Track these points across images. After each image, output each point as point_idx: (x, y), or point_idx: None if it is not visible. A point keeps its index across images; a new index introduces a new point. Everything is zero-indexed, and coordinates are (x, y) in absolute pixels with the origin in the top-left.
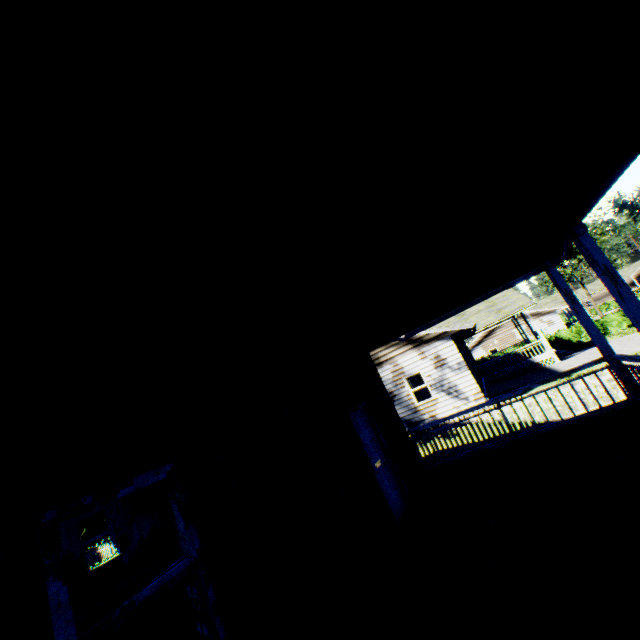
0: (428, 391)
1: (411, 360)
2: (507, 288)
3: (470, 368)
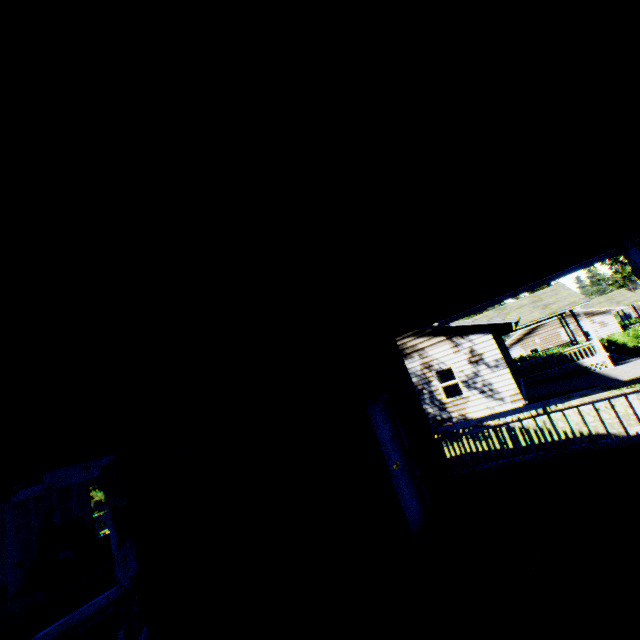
0: (458, 388)
1: (442, 353)
2: (569, 273)
3: (508, 366)
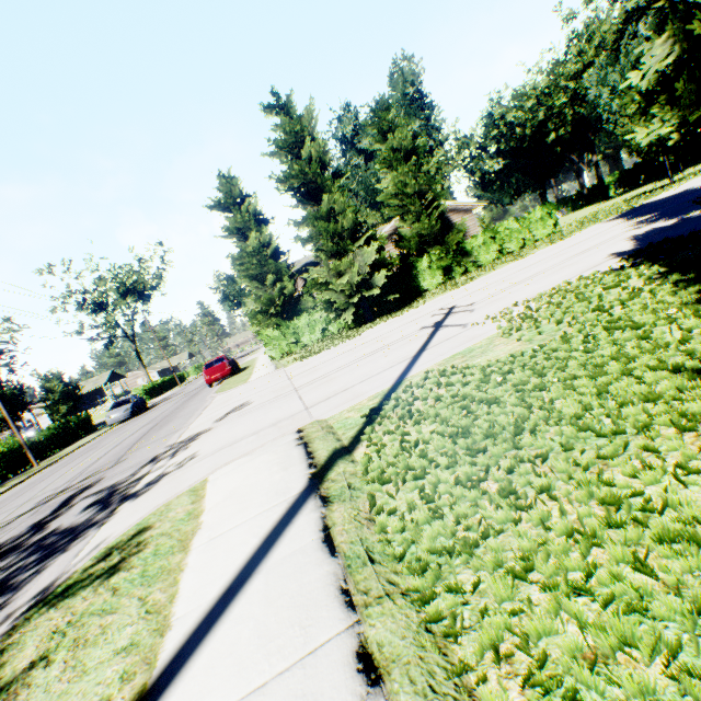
0: None
1: (29, 414)
2: None
3: None
